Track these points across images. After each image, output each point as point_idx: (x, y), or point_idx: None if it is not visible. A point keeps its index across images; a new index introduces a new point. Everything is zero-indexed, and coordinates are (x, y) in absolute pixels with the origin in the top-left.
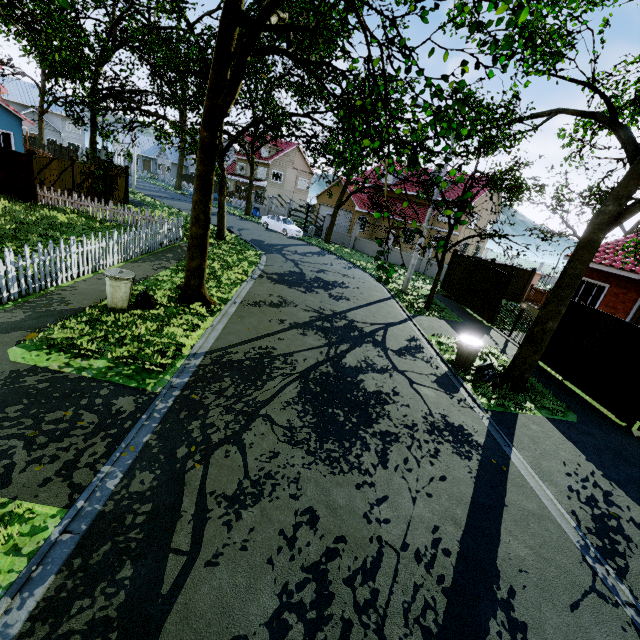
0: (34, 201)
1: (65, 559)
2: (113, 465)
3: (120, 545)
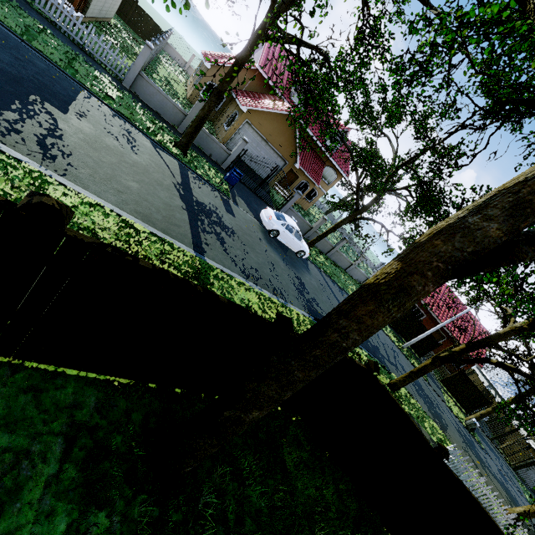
0: None
1: None
2: None
3: None
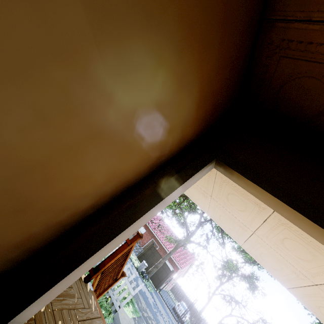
0: None
1: None
2: None
3: None
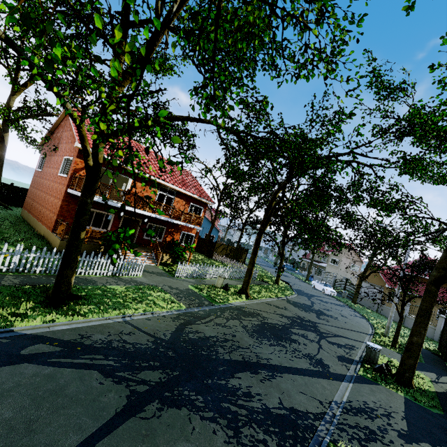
0: (211, 257)
1: (183, 312)
2: (197, 308)
3: (192, 315)
